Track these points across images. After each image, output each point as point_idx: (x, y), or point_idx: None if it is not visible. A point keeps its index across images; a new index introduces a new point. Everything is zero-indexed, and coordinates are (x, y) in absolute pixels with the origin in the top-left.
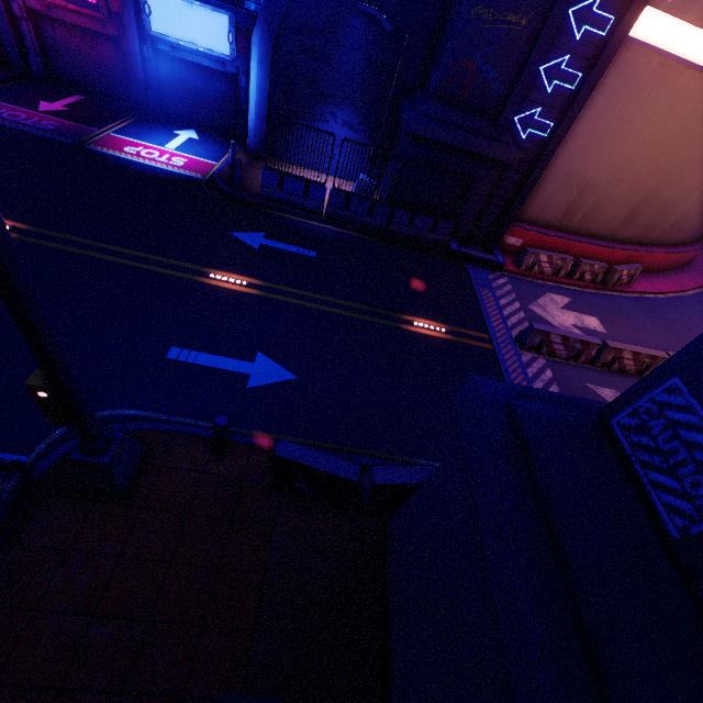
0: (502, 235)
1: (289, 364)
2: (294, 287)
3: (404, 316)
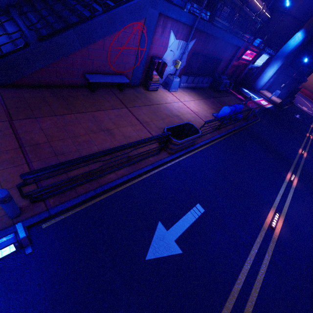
0: None
1: None
2: (311, 123)
3: None
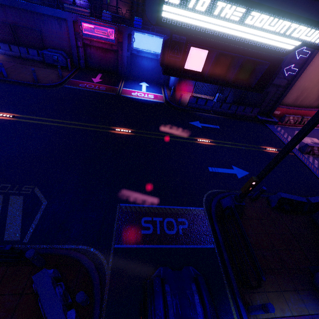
0: (274, 111)
1: (243, 168)
2: (223, 140)
3: (261, 146)
